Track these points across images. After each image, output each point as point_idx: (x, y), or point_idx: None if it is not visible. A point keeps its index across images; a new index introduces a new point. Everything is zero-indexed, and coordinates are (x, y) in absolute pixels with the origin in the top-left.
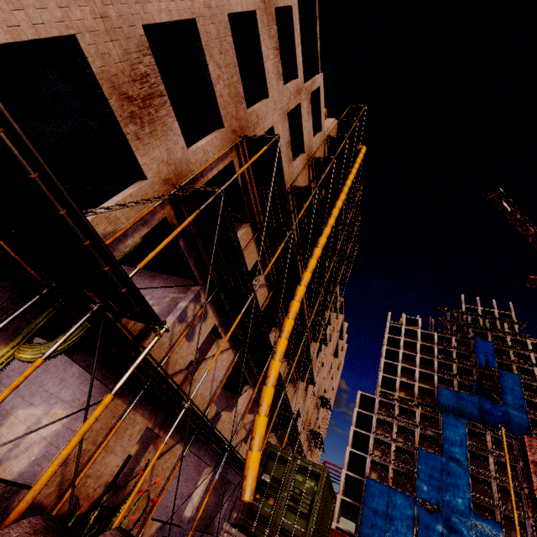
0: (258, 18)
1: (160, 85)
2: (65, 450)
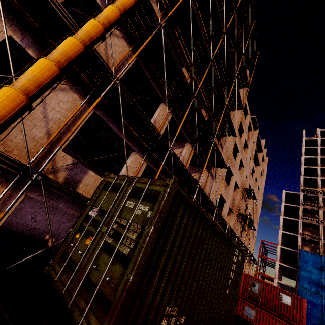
0: None
1: None
2: None
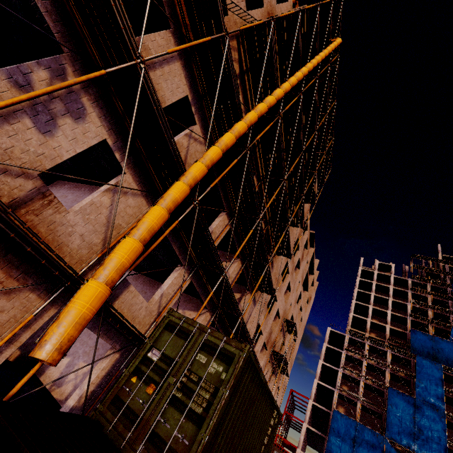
0: None
1: None
2: None
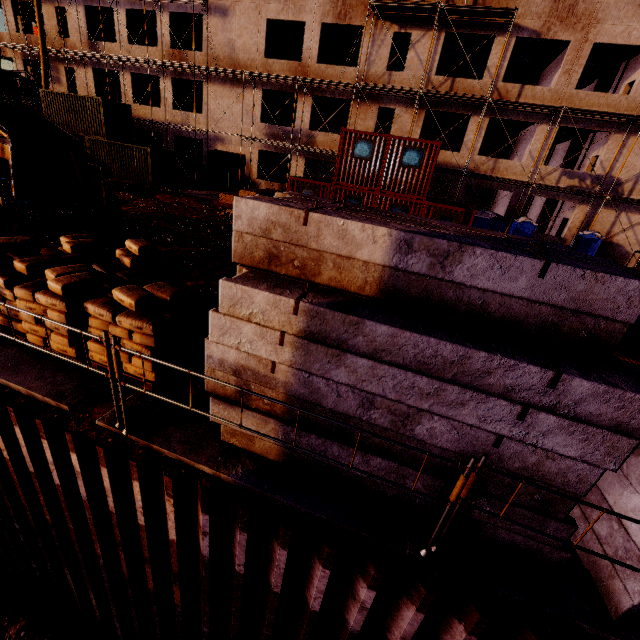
0: None
1: None
2: None
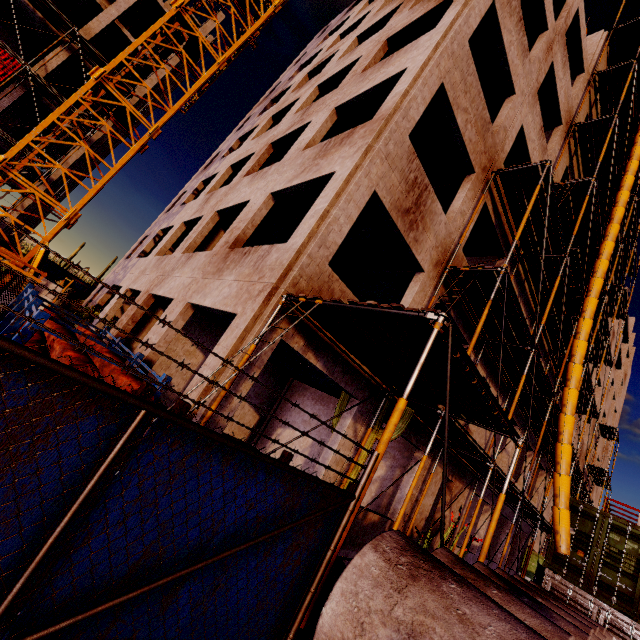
0: (496, 7)
1: (424, 178)
2: (490, 529)
